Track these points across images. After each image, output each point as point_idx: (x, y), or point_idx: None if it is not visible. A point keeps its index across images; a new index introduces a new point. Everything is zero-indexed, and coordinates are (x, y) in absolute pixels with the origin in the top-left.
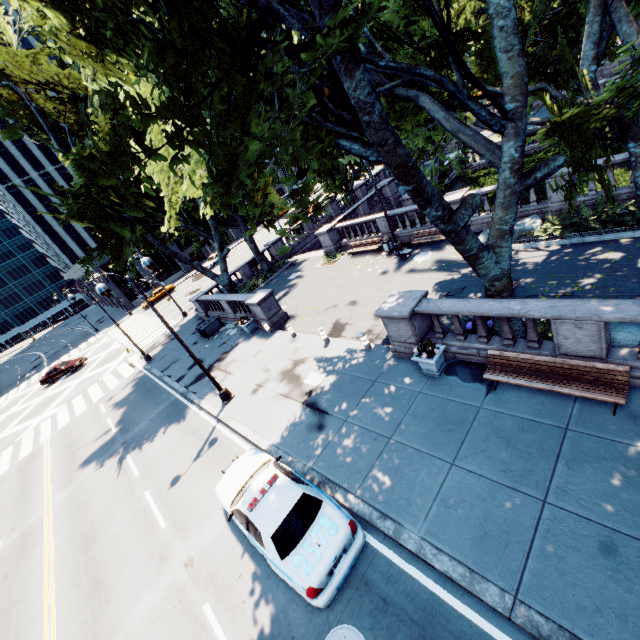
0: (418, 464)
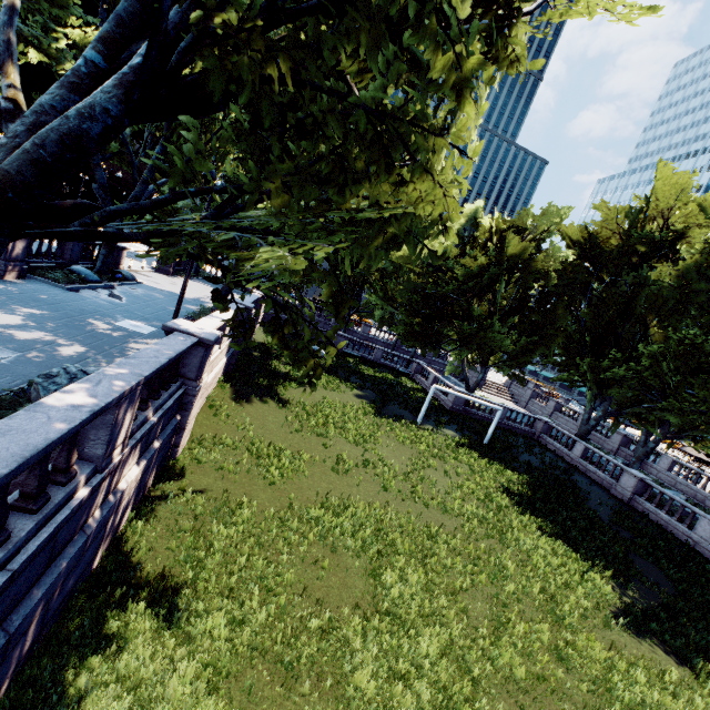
0: None
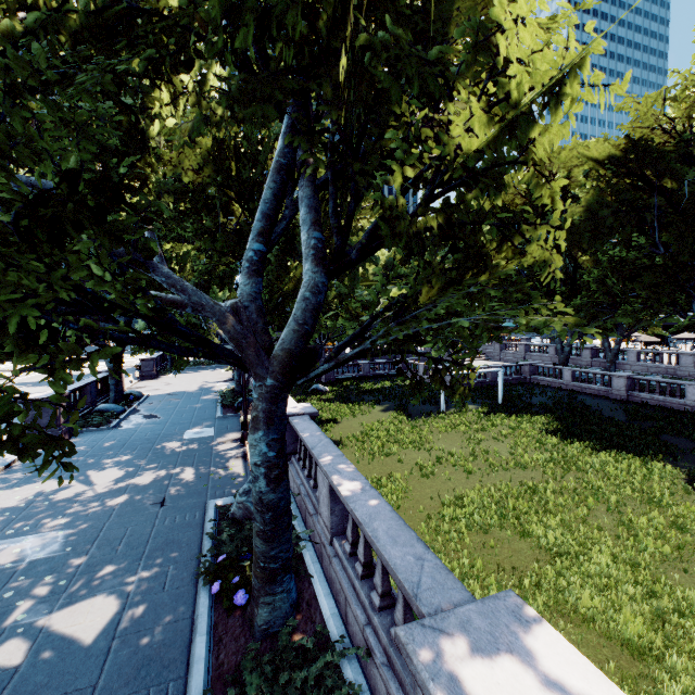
0: None
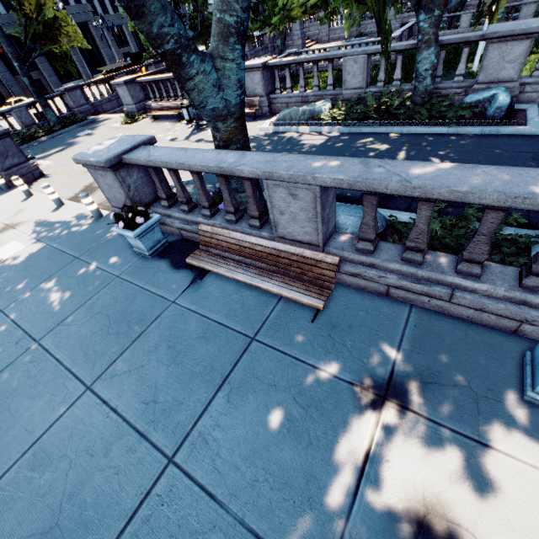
0: (44, 386)
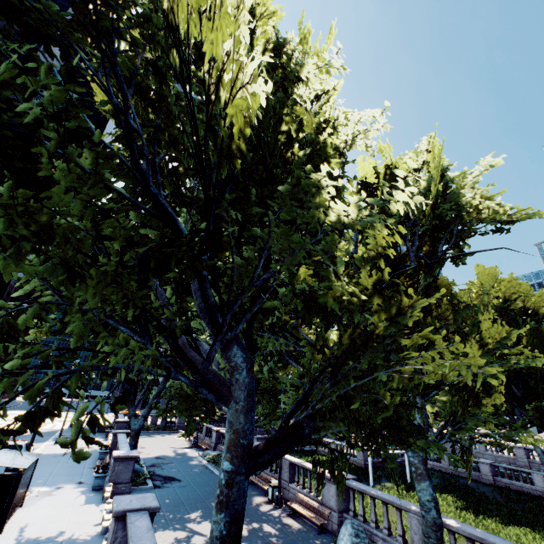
0: (51, 466)
